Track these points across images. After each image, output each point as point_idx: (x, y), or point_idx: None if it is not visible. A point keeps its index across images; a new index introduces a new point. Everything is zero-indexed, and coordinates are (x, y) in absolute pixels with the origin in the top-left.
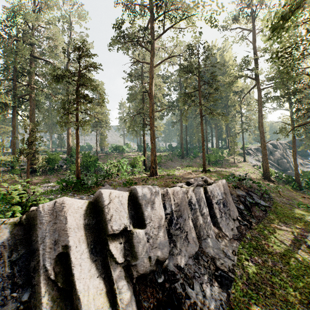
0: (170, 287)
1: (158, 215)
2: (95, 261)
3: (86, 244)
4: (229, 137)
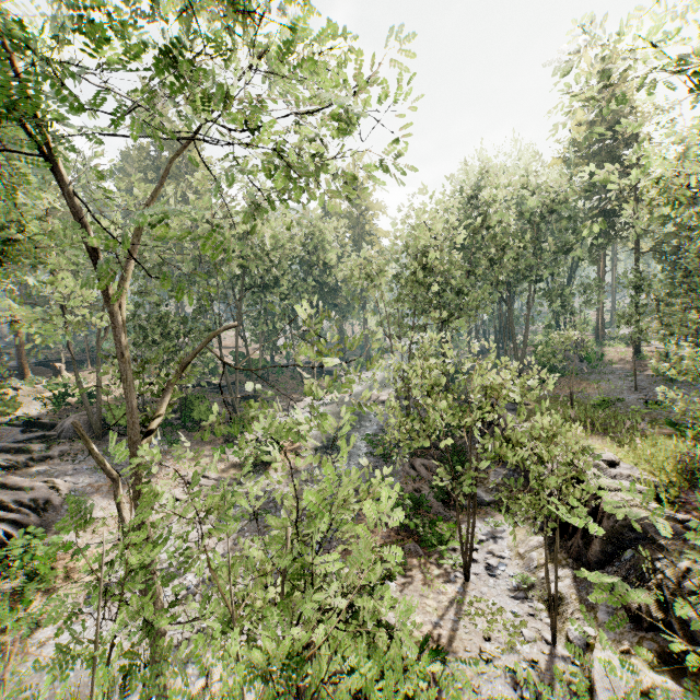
0: None
1: None
2: None
3: None
4: None
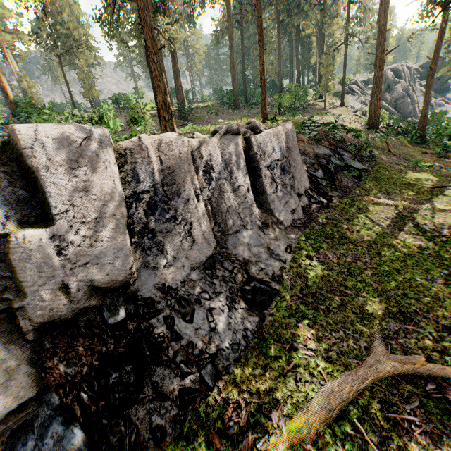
0: (137, 328)
1: (96, 194)
2: None
3: None
4: (321, 58)
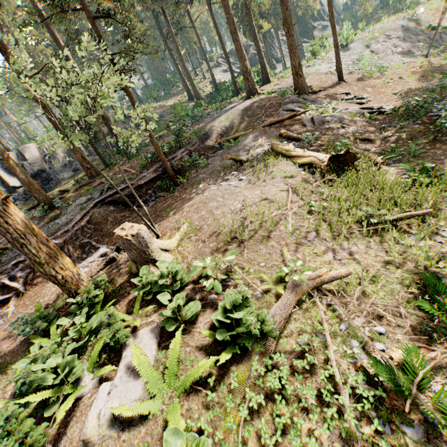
0: (48, 177)
1: (34, 155)
2: (13, 176)
3: (5, 171)
4: None
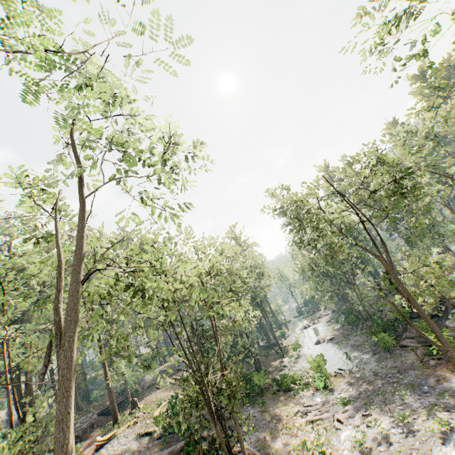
0: None
1: None
2: None
3: None
4: None
